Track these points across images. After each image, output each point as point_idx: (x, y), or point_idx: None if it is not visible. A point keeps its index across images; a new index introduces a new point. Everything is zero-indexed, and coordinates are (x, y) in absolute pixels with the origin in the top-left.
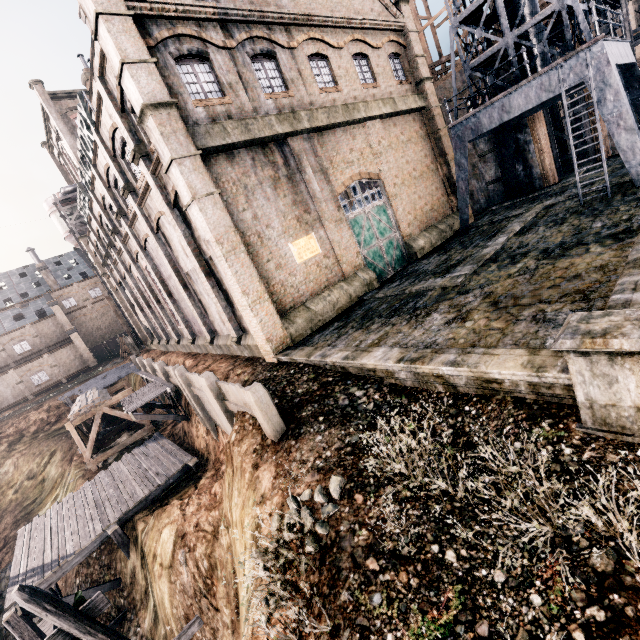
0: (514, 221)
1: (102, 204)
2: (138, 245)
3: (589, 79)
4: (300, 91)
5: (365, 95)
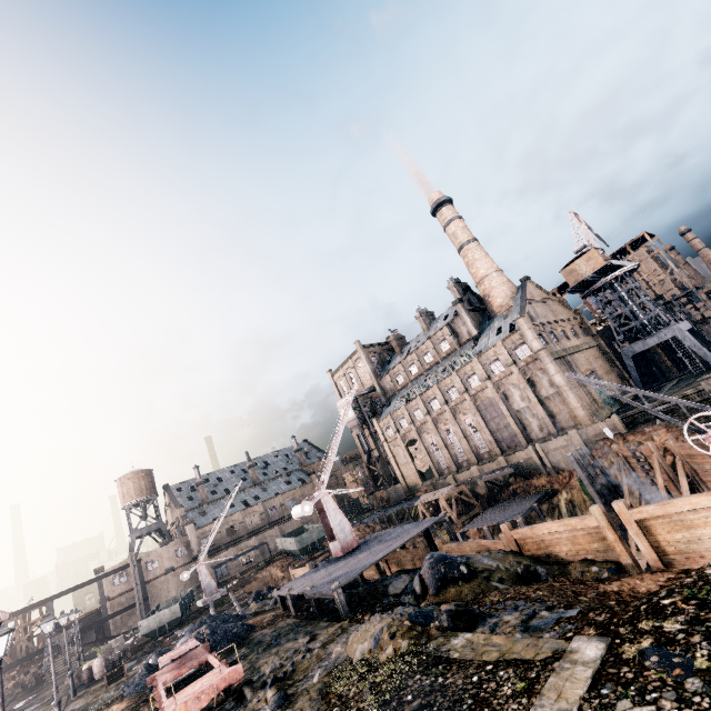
0: (667, 384)
1: (442, 389)
2: (473, 404)
3: (677, 335)
4: (562, 342)
5: (578, 342)
